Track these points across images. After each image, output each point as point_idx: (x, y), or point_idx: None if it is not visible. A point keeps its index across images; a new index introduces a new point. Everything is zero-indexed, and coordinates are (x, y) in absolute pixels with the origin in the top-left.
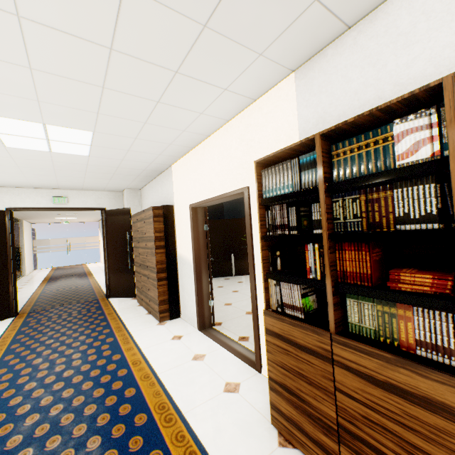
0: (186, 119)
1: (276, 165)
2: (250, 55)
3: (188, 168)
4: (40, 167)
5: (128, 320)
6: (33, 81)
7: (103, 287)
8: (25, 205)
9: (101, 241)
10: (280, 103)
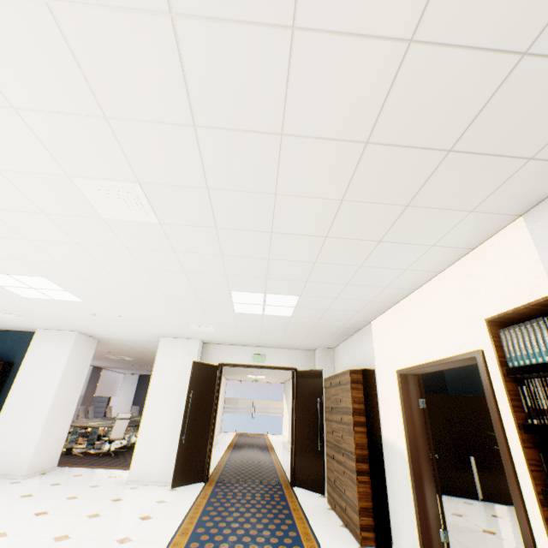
0: (388, 276)
1: (519, 323)
2: (458, 214)
3: (391, 325)
4: (251, 327)
5: (317, 526)
6: (268, 266)
7: (286, 469)
8: (232, 361)
9: (284, 407)
10: (509, 249)
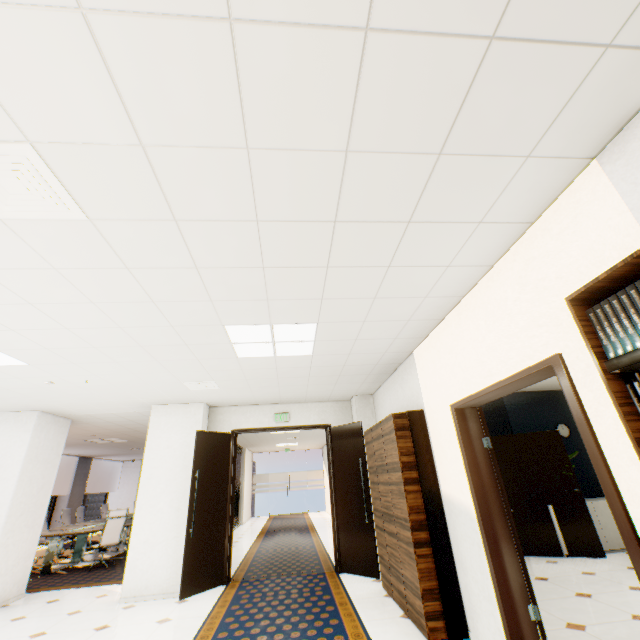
0: (427, 280)
1: (618, 292)
2: (511, 164)
3: (437, 350)
4: (265, 377)
5: (371, 622)
6: (265, 280)
7: (330, 552)
8: (248, 426)
9: (325, 477)
10: (582, 208)
